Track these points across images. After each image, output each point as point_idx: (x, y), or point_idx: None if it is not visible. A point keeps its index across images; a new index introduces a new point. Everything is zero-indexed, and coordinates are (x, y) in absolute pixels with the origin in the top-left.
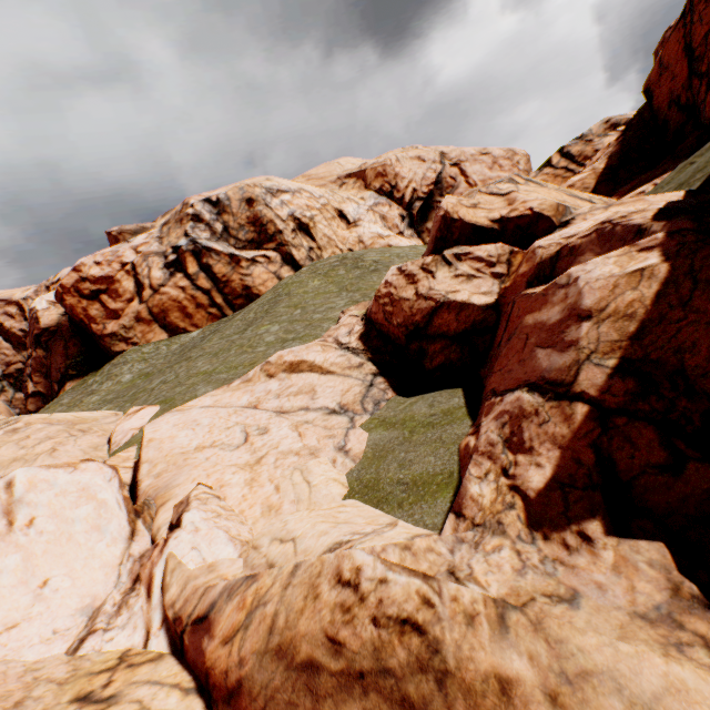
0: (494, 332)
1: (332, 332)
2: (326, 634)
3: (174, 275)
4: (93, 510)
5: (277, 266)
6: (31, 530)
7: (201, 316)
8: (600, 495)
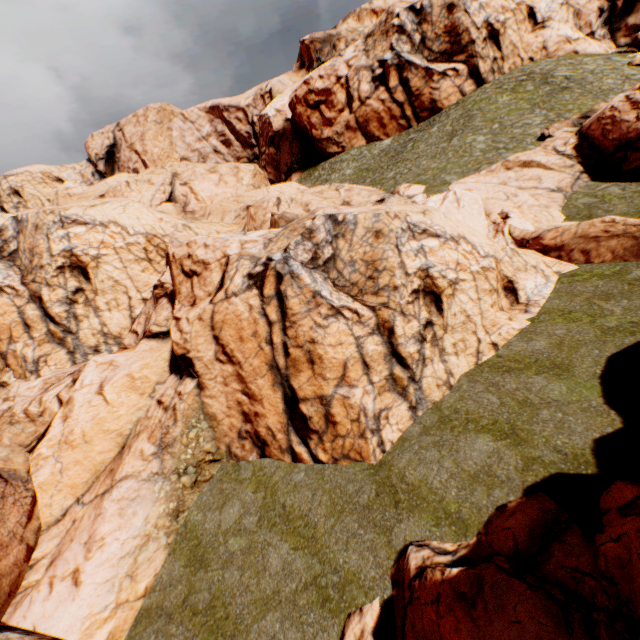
0: None
1: (548, 143)
2: (601, 231)
3: (377, 89)
4: (478, 208)
5: (462, 80)
6: (463, 209)
7: (392, 127)
8: None
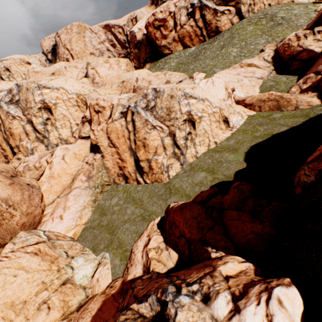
0: (315, 60)
1: (261, 55)
2: (267, 98)
3: (189, 20)
4: (222, 86)
5: (232, 16)
6: (215, 86)
7: (196, 41)
8: (313, 89)
